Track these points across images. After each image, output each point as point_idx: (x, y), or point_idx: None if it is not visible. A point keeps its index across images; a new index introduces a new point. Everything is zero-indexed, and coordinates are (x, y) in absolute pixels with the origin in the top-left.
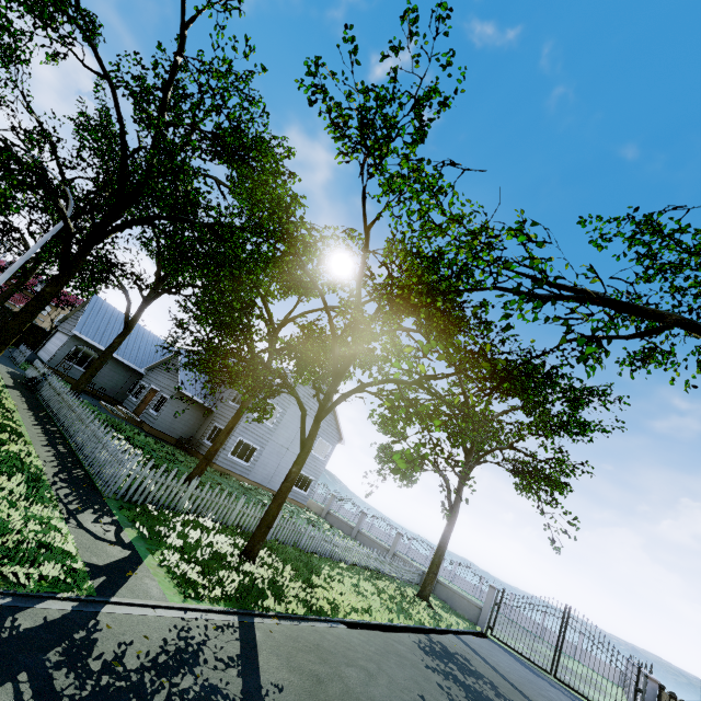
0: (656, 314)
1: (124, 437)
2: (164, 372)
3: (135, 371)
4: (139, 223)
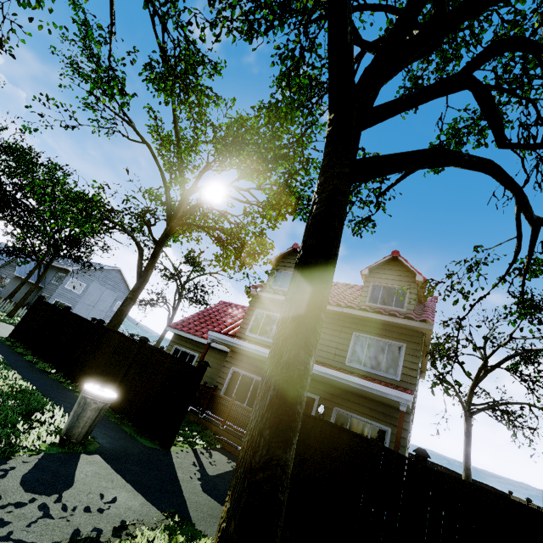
0: (114, 223)
1: None
2: (10, 267)
3: None
4: None
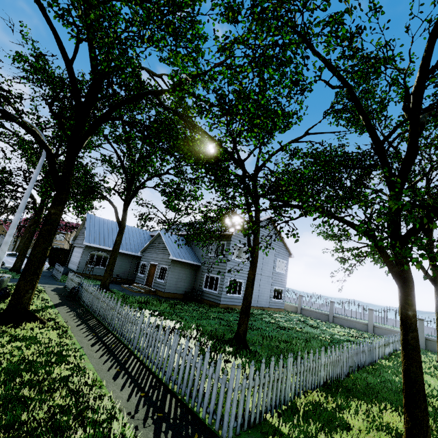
0: None
1: (159, 313)
2: (155, 250)
3: (133, 256)
4: (106, 118)
